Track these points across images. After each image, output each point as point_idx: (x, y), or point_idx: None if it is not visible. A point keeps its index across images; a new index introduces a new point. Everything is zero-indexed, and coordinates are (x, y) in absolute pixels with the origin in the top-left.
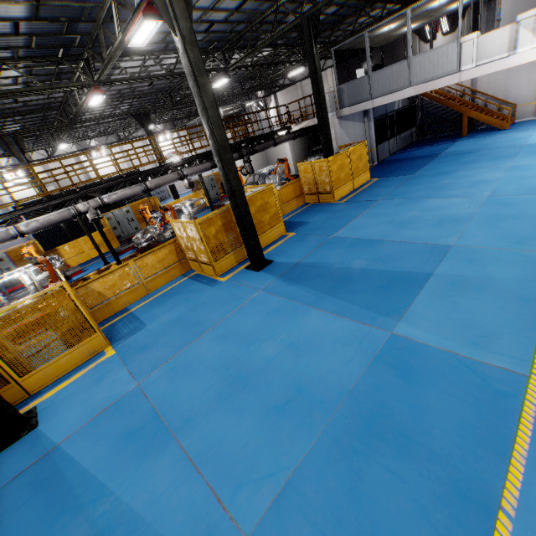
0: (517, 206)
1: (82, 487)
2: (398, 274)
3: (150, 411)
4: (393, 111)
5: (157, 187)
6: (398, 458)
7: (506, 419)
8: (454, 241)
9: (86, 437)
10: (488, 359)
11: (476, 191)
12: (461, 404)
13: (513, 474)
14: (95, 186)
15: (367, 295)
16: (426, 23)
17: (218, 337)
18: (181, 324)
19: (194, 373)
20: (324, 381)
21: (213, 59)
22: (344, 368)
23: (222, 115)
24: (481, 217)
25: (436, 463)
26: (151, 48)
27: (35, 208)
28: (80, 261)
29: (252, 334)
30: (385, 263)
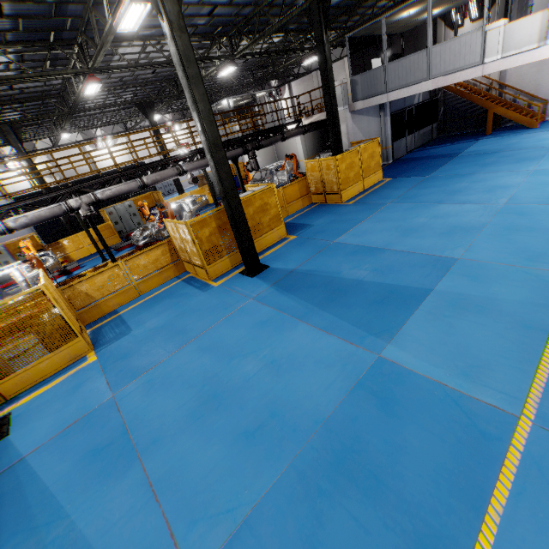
0: (534, 216)
1: (40, 507)
2: (395, 288)
3: (120, 427)
4: (412, 105)
5: (154, 183)
6: (364, 503)
7: (487, 466)
8: (460, 254)
9: (53, 451)
10: (478, 394)
11: (493, 197)
12: (441, 444)
13: (486, 533)
14: (88, 181)
15: (359, 310)
16: (452, 8)
17: (200, 348)
18: (166, 331)
19: (170, 387)
20: (300, 406)
21: (219, 45)
22: (323, 392)
23: (232, 105)
24: (494, 227)
25: (404, 512)
26: (150, 32)
27: (25, 203)
28: (80, 256)
29: (235, 347)
30: (384, 275)
